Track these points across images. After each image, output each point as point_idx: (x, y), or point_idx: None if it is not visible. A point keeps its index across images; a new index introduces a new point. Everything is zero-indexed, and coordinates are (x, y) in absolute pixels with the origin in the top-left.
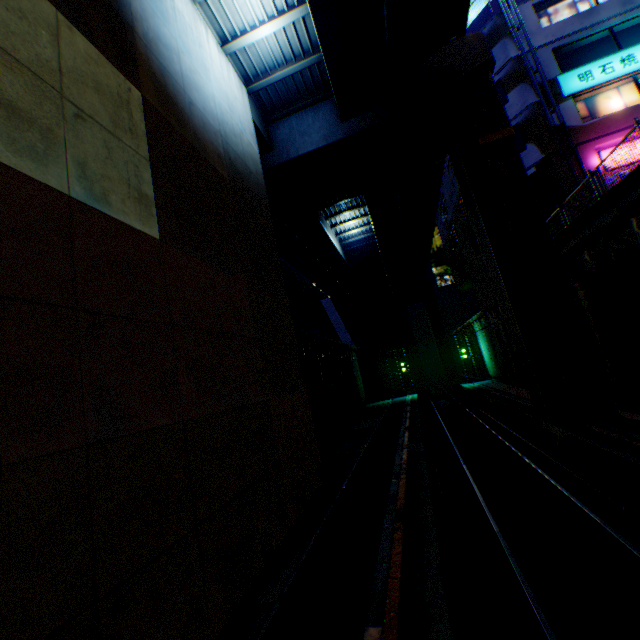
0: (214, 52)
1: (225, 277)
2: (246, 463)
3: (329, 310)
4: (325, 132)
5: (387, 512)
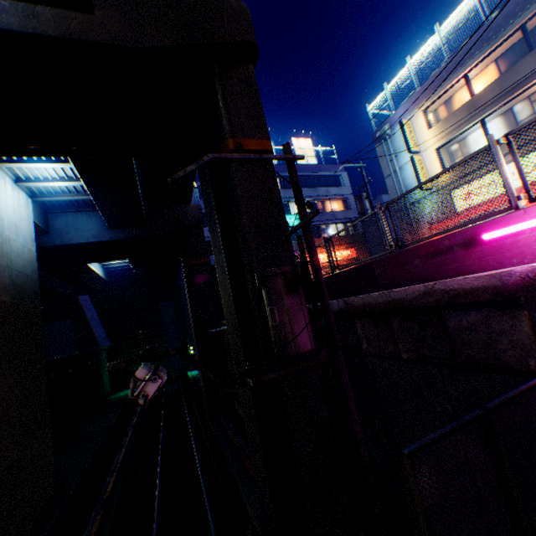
0: (10, 194)
1: (2, 382)
2: (3, 506)
3: (87, 306)
4: (96, 232)
5: (98, 503)
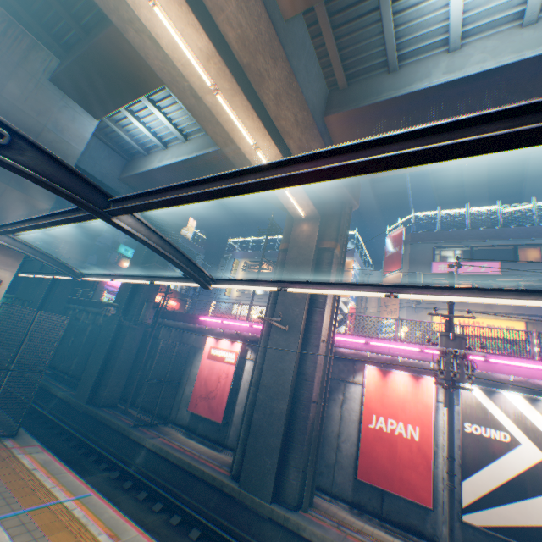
0: None
1: None
2: None
3: None
4: None
5: None
